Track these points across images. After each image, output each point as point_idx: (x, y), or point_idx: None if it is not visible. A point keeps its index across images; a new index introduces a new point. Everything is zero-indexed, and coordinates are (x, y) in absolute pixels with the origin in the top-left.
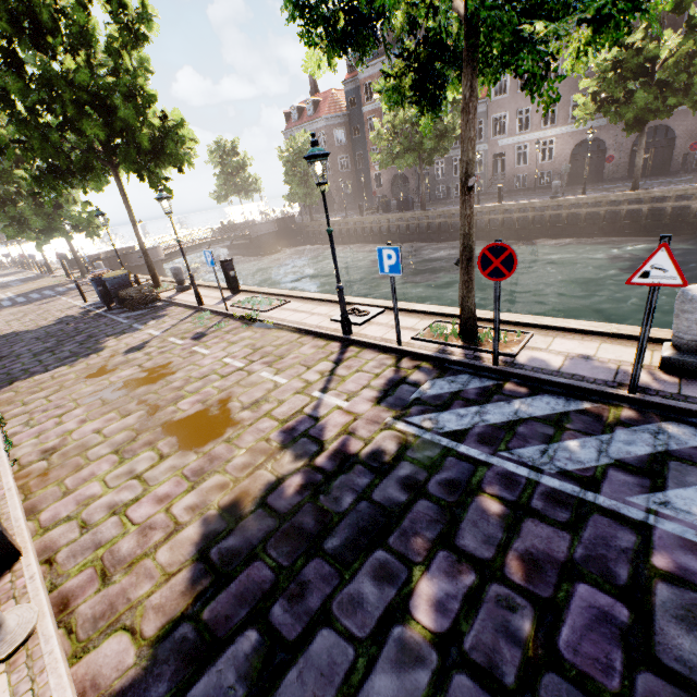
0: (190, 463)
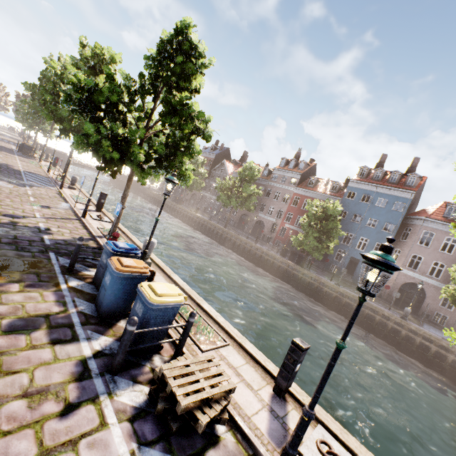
0: None
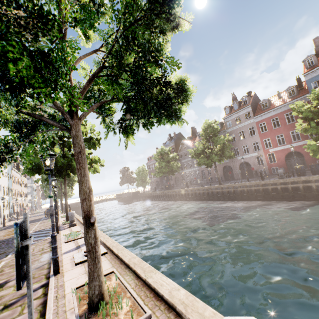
0: (0, 238)
